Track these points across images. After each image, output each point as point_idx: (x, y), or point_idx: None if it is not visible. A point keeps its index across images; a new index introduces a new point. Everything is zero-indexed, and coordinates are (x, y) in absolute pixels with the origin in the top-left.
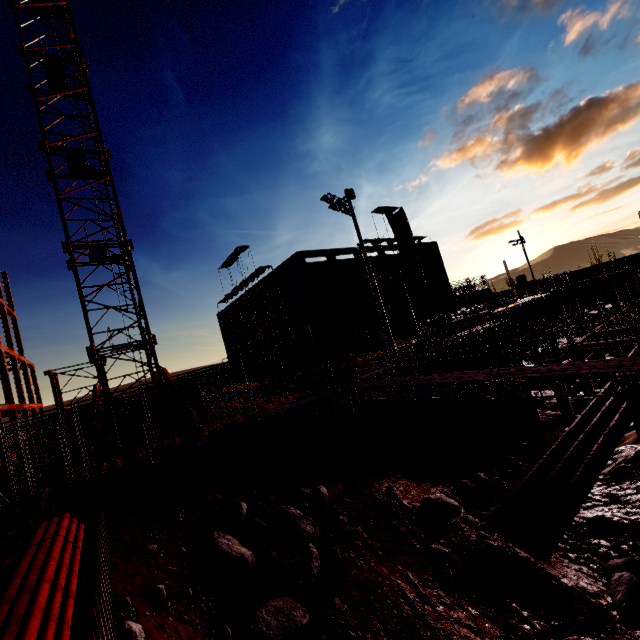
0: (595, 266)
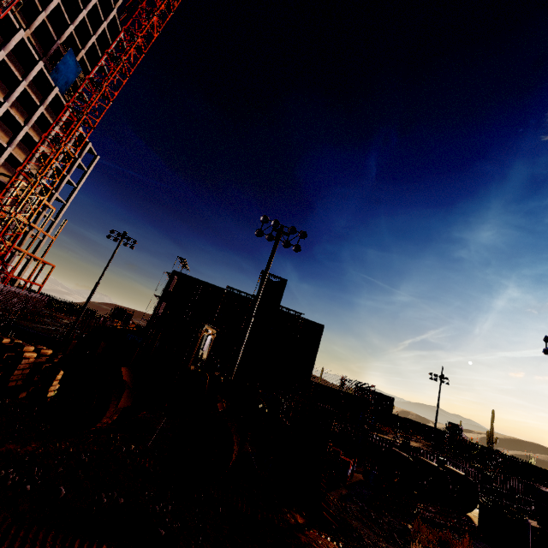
0: None
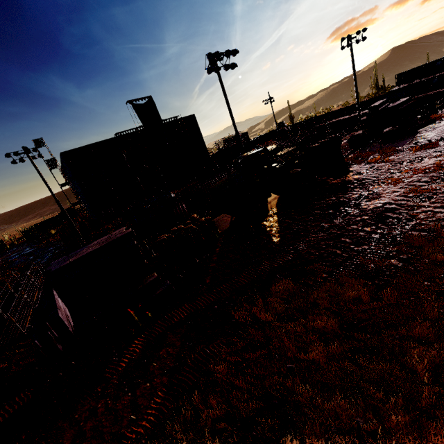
0: (332, 112)
